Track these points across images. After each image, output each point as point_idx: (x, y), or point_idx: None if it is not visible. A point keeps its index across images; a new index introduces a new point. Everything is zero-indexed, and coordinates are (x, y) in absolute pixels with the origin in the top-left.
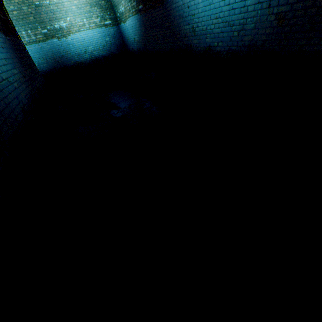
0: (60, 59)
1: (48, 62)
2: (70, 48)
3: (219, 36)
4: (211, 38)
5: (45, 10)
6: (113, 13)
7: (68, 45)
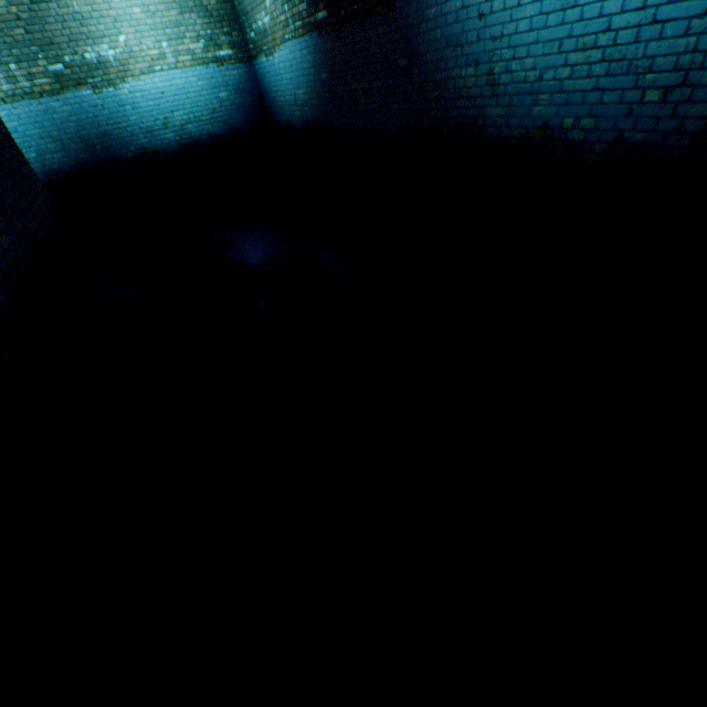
0: (98, 141)
1: (65, 147)
2: (126, 113)
3: (585, 102)
4: (554, 105)
5: (57, 14)
6: (238, 32)
7: (120, 105)
